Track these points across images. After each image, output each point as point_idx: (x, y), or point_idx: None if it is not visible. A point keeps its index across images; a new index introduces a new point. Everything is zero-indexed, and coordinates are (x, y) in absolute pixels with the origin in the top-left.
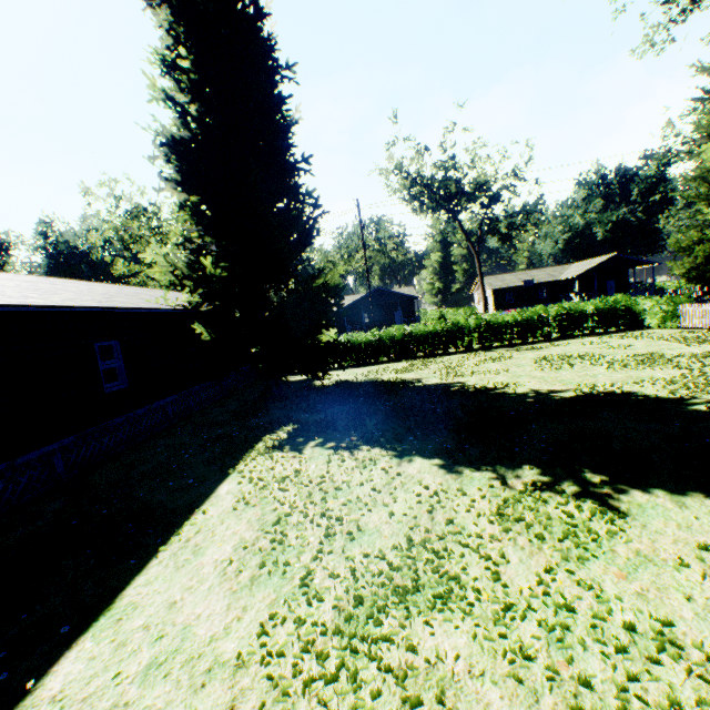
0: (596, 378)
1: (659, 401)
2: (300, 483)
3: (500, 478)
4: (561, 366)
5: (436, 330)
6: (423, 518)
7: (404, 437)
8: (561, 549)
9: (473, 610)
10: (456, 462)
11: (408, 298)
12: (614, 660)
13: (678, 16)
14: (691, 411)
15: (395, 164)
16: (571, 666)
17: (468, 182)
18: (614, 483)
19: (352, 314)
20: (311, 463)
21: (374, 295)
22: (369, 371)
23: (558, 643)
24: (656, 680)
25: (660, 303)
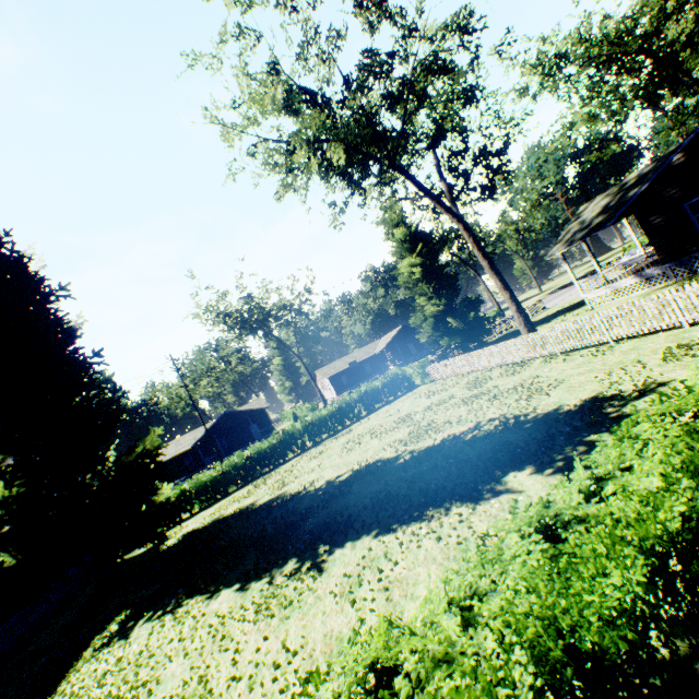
0: (367, 452)
1: (387, 462)
2: (119, 669)
3: (271, 579)
4: (354, 447)
5: (272, 443)
6: (208, 644)
7: (221, 574)
8: (281, 617)
9: (214, 694)
10: (249, 579)
11: (257, 411)
12: (273, 675)
13: (341, 211)
14: (397, 464)
15: (205, 307)
16: (252, 693)
17: (272, 306)
18: (331, 548)
19: (208, 444)
20: (135, 643)
21: (223, 420)
22: (217, 508)
23: (248, 684)
24: (285, 673)
25: (415, 369)
